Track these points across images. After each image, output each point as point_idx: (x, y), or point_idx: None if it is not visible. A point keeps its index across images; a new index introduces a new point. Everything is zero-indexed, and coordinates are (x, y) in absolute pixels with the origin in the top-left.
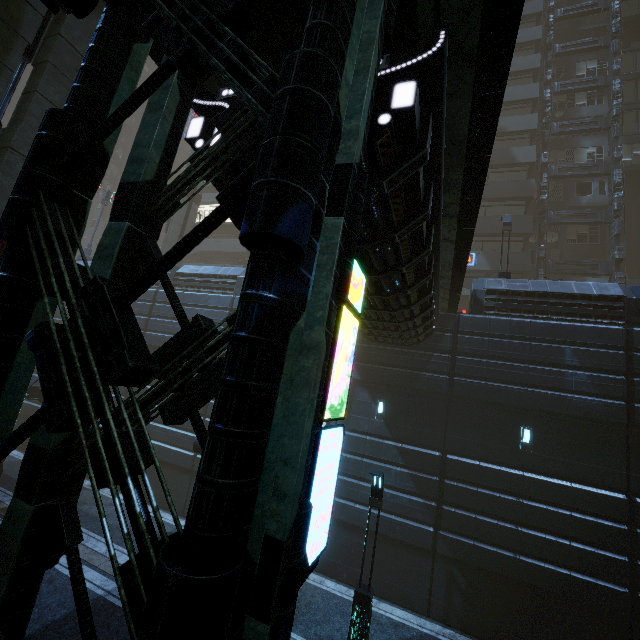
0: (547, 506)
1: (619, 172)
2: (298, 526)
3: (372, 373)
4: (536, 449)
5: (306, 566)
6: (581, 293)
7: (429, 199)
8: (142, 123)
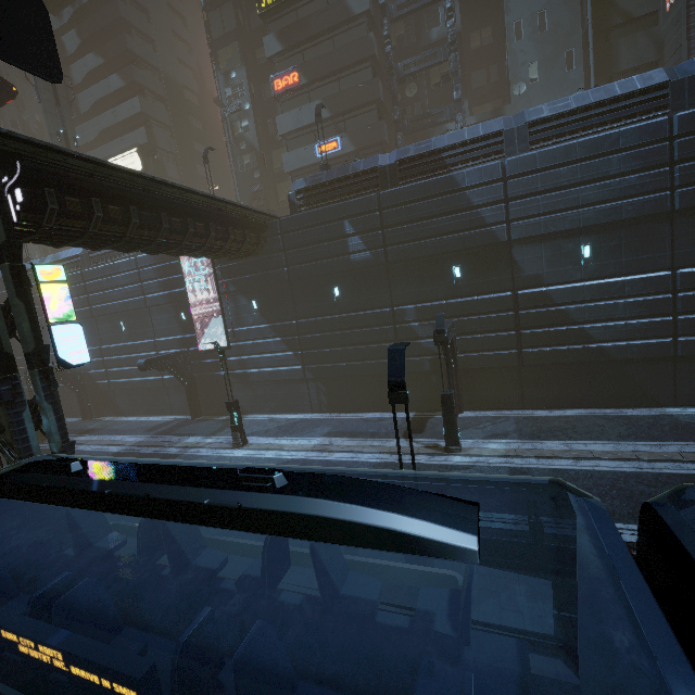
0: (353, 330)
1: None
2: (39, 350)
3: (242, 283)
4: (344, 298)
5: (70, 364)
6: (353, 173)
7: (94, 208)
8: None
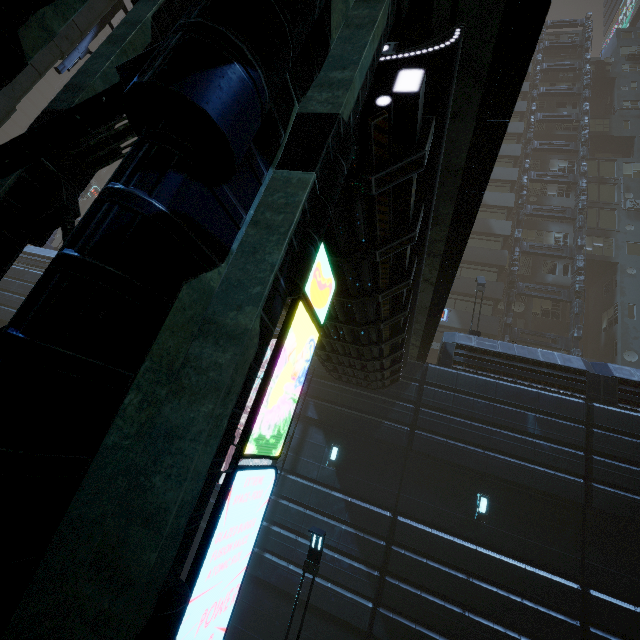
0: (498, 589)
1: (582, 258)
2: None
3: (330, 414)
4: (492, 521)
5: None
6: (546, 361)
7: (418, 220)
8: (95, 53)
